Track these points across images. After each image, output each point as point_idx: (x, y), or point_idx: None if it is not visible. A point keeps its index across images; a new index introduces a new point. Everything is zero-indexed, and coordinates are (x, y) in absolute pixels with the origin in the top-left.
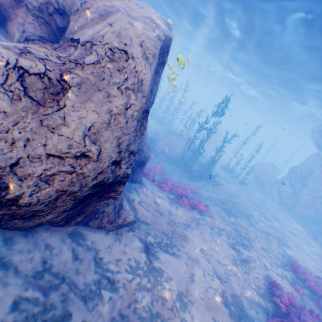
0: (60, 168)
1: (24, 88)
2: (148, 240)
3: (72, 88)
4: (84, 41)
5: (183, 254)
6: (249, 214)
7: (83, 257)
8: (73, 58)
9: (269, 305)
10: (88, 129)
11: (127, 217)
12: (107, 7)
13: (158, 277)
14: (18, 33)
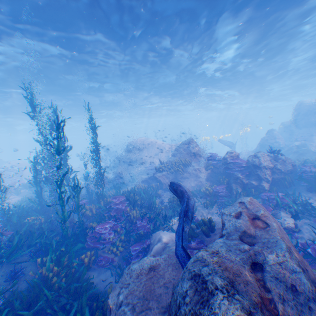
0: None
1: None
2: None
3: None
4: None
5: None
6: None
7: None
8: None
9: None
10: None
11: None
12: None
13: None
14: None
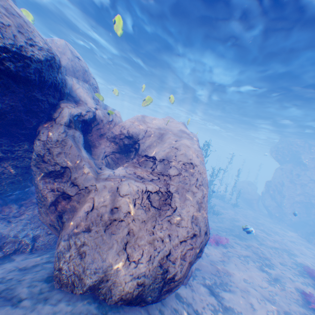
0: (186, 247)
1: (150, 201)
2: (208, 284)
3: (173, 193)
4: (160, 158)
5: (236, 288)
6: (255, 234)
7: (190, 312)
8: (156, 170)
9: (311, 312)
10: (192, 217)
11: (192, 269)
12: (158, 130)
13: (233, 314)
14: (102, 155)
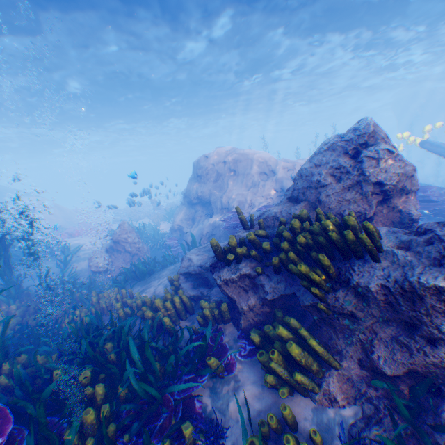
0: None
1: None
2: None
3: None
4: None
5: None
6: None
7: None
8: None
9: None
10: None
11: None
12: None
13: None
14: None
